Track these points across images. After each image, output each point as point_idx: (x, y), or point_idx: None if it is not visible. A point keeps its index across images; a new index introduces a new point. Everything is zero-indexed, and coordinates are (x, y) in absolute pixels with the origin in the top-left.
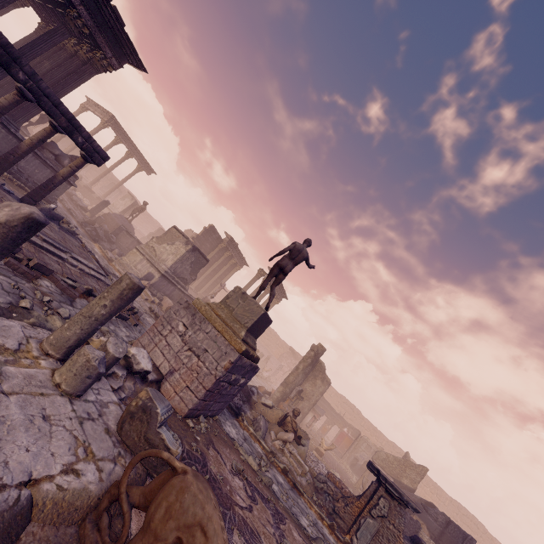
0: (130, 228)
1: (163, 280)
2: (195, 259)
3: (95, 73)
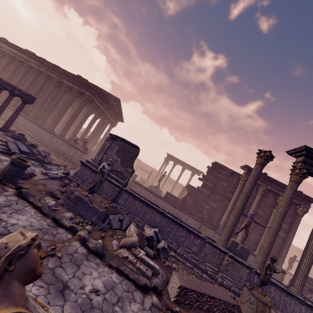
0: (155, 189)
1: (86, 170)
2: (122, 148)
3: (84, 102)
